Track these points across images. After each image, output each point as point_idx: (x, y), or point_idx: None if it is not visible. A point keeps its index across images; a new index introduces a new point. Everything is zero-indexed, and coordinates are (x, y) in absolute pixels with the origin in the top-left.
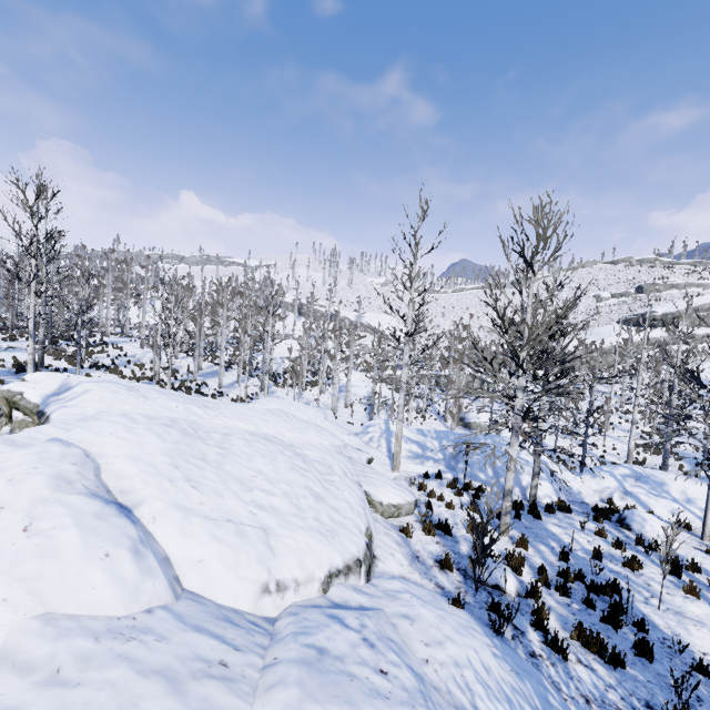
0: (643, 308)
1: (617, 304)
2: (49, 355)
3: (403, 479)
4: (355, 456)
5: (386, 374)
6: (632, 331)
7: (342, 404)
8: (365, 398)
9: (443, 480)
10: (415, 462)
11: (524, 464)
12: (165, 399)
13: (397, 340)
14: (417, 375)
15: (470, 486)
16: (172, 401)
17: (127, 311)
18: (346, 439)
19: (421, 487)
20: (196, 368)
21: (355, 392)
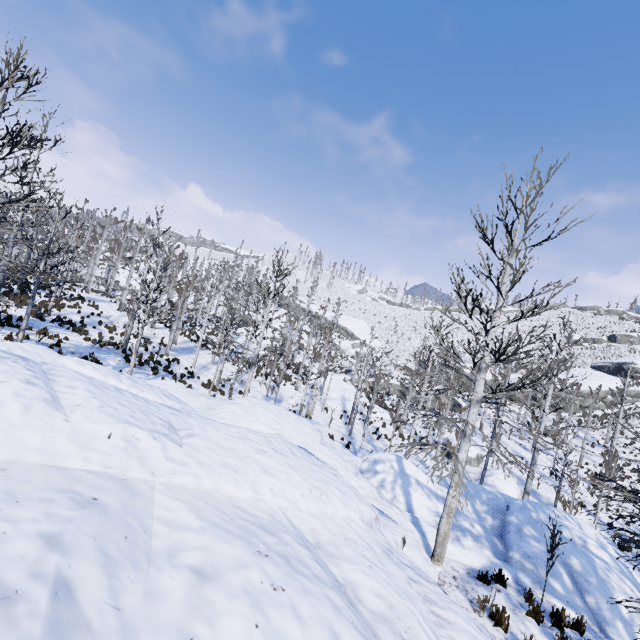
0: (618, 358)
1: (589, 349)
2: (12, 300)
3: (453, 585)
4: (391, 540)
5: (356, 378)
6: (610, 378)
7: (316, 406)
8: (340, 403)
9: (507, 590)
10: (450, 537)
11: (606, 569)
12: (93, 412)
13: (474, 362)
14: (388, 385)
15: (562, 617)
16: (106, 415)
17: (114, 271)
18: (356, 485)
19: (499, 621)
20: (171, 342)
21: (329, 393)
